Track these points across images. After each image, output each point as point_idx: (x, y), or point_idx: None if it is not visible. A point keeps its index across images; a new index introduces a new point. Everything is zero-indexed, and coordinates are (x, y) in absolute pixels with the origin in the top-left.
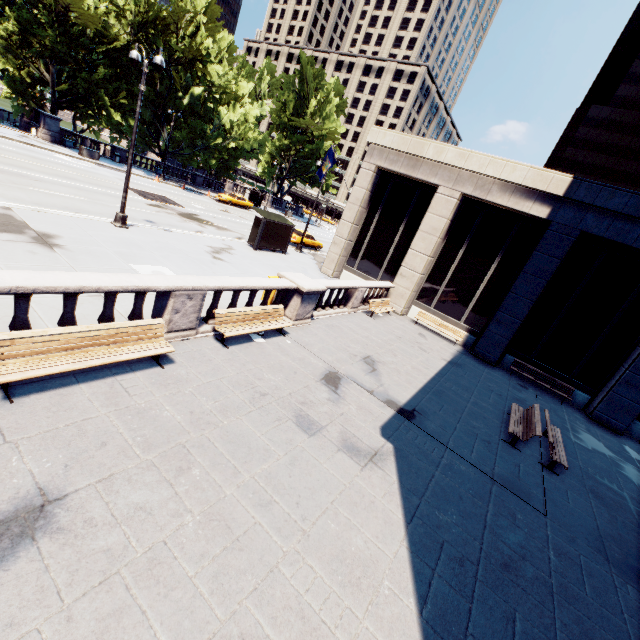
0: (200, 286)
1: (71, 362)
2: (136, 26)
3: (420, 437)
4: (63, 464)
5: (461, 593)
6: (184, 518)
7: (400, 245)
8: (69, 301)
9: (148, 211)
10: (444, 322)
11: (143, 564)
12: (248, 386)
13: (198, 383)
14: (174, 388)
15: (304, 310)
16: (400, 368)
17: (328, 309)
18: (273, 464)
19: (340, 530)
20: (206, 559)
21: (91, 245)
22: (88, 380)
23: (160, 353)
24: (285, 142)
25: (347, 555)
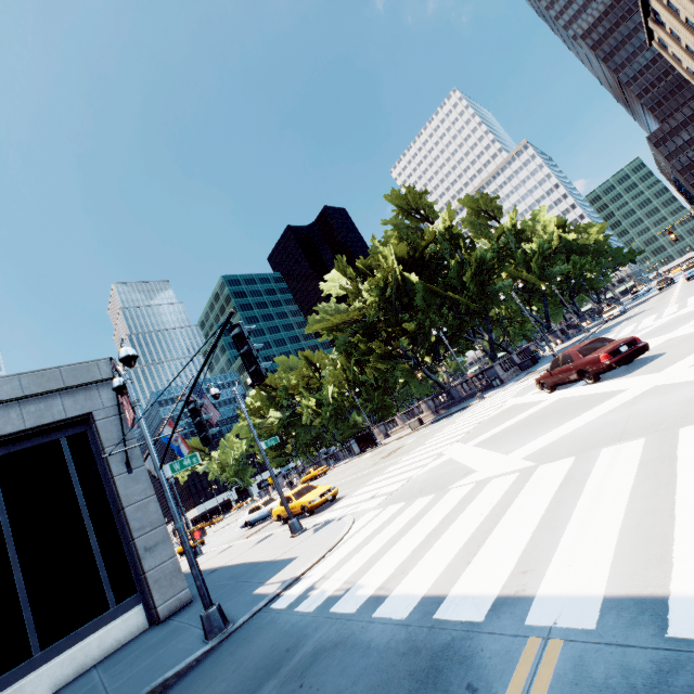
0: None
1: None
2: None
3: None
4: None
5: None
6: None
7: None
8: None
9: None
10: None
11: None
12: None
13: None
14: None
15: None
16: None
17: None
18: None
19: None
20: None
21: None
22: None
23: None
24: None
25: None
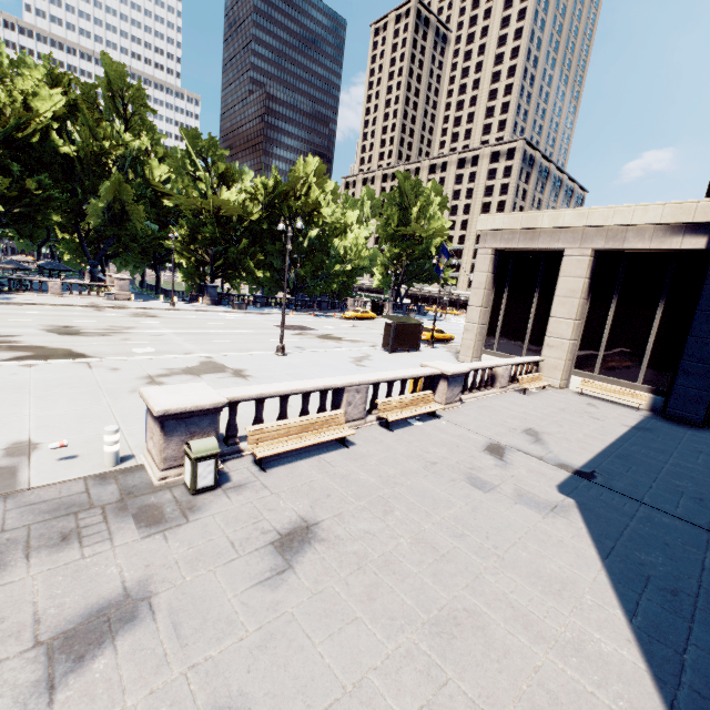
0: (364, 381)
1: (294, 443)
2: (267, 203)
3: (605, 494)
4: (309, 506)
5: (677, 614)
6: (399, 540)
7: (538, 316)
8: (283, 403)
9: (294, 340)
10: (616, 387)
11: (381, 562)
12: (418, 458)
13: (378, 457)
14: (362, 461)
15: (452, 393)
16: (569, 436)
17: (475, 392)
18: (457, 510)
19: (532, 557)
20: (423, 564)
21: (268, 372)
22: (303, 458)
23: (346, 435)
24: (395, 251)
25: (543, 574)
